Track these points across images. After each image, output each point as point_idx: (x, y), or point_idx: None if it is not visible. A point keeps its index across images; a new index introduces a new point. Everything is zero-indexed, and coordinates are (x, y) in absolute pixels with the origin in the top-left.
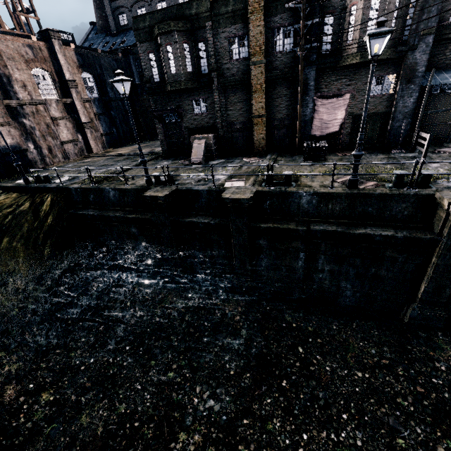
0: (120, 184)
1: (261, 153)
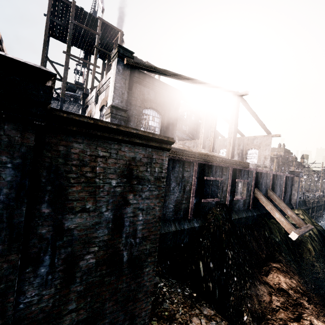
0: None
1: None
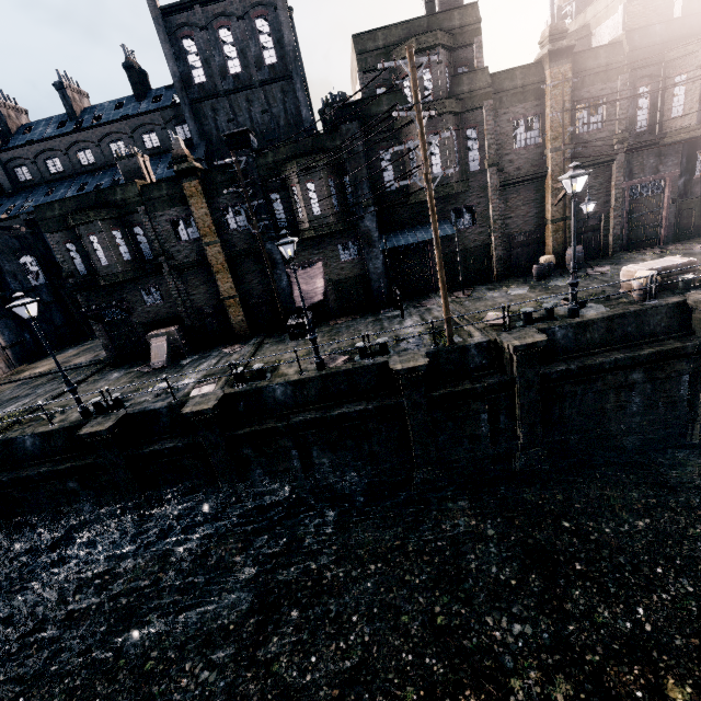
0: (42, 424)
1: (246, 338)
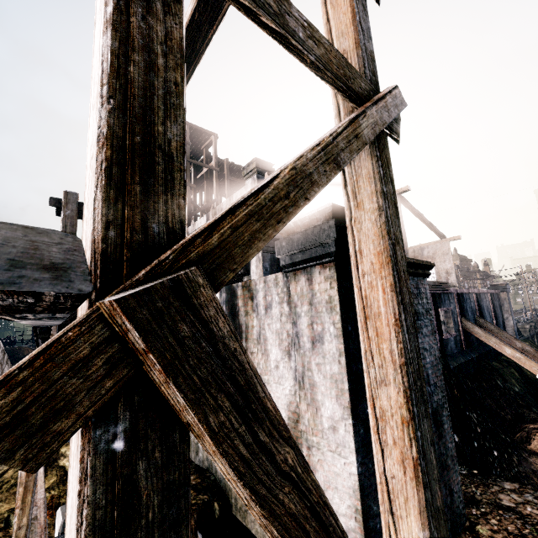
0: None
1: None
